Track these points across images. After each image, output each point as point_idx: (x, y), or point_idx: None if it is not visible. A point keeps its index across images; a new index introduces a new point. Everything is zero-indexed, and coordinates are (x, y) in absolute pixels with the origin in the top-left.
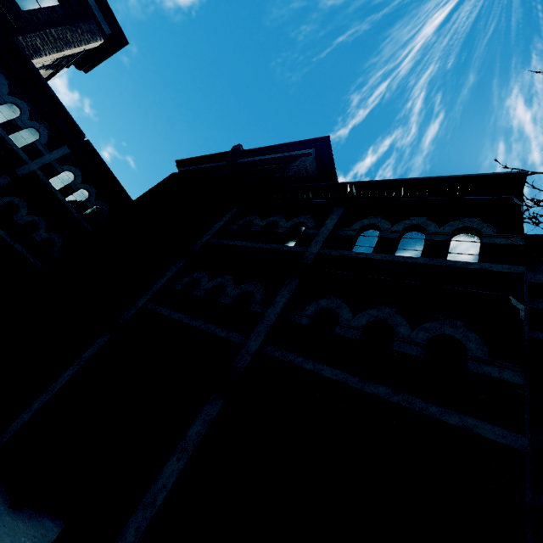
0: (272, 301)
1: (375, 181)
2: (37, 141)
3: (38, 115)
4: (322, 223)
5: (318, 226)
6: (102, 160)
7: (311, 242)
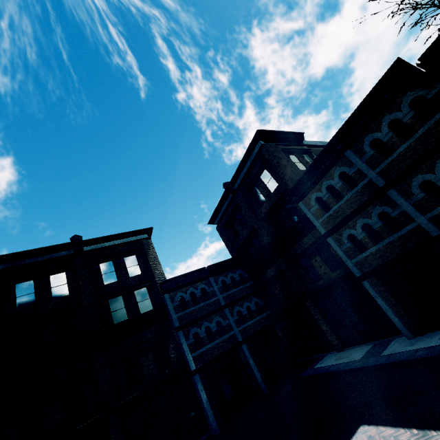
0: (395, 205)
1: (341, 128)
2: (207, 290)
3: (194, 285)
4: (350, 163)
5: (351, 166)
6: (217, 264)
7: (362, 174)
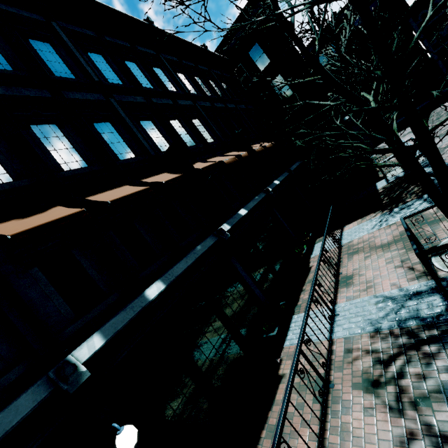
0: None
1: None
2: None
3: None
4: None
5: None
6: None
7: None
